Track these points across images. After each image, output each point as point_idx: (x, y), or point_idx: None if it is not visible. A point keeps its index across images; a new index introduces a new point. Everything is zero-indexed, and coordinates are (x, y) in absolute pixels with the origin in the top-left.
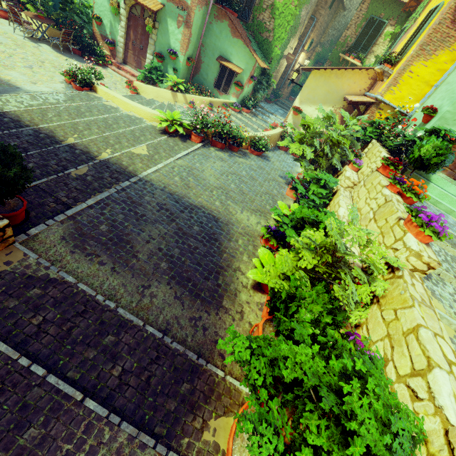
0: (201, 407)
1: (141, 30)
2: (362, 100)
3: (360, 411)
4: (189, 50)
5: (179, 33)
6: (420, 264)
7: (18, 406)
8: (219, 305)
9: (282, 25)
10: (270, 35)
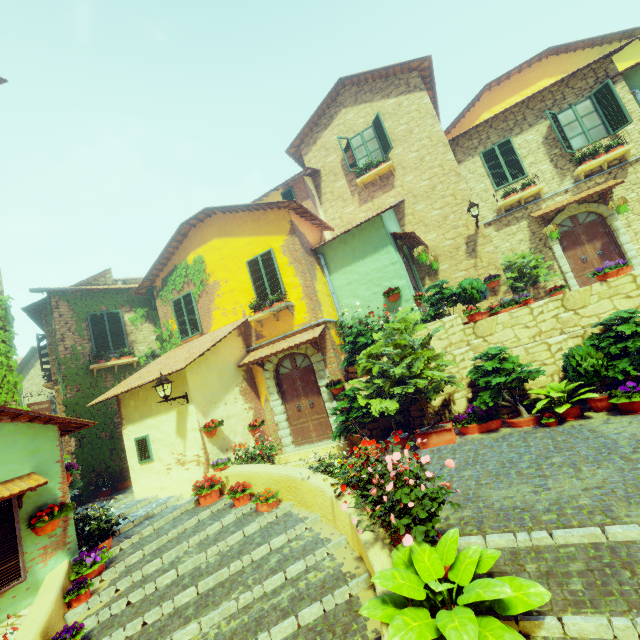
0: None
1: None
2: (319, 330)
3: None
4: None
5: None
6: None
7: None
8: None
9: None
10: None
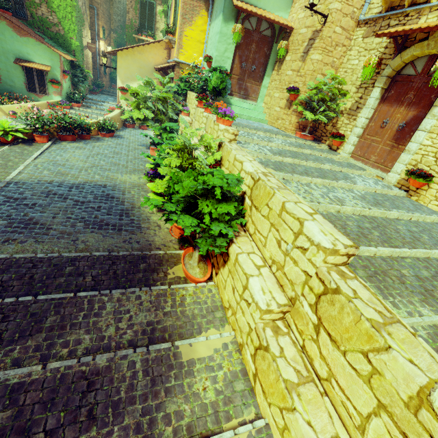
0: (159, 268)
1: None
2: (166, 65)
3: (213, 179)
4: None
5: None
6: (231, 136)
7: (28, 316)
8: (140, 228)
9: (66, 17)
10: (60, 29)
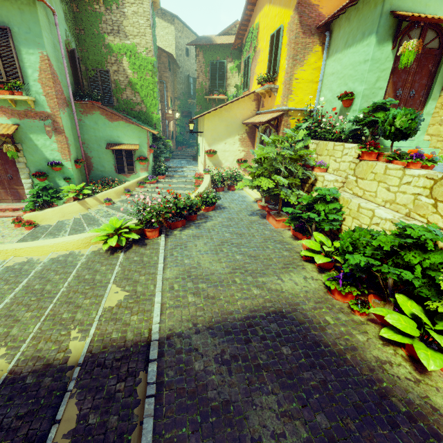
0: None
1: None
2: (273, 116)
3: None
4: (72, 154)
5: (52, 142)
6: None
7: None
8: None
9: (148, 94)
10: (142, 107)
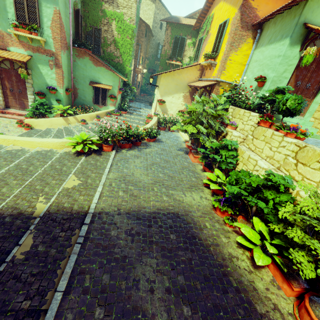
0: None
1: (15, 78)
2: (208, 83)
3: None
4: (65, 84)
5: (52, 73)
6: None
7: None
8: (258, 316)
9: (126, 51)
10: (120, 60)
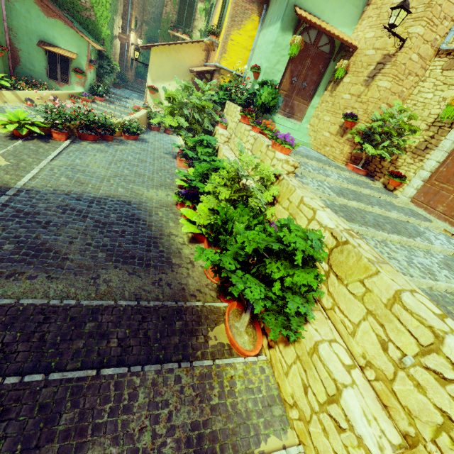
0: (198, 329)
1: None
2: (206, 69)
3: (292, 239)
4: None
5: None
6: (290, 168)
7: (36, 410)
8: (171, 264)
9: (100, 2)
10: (91, 14)
